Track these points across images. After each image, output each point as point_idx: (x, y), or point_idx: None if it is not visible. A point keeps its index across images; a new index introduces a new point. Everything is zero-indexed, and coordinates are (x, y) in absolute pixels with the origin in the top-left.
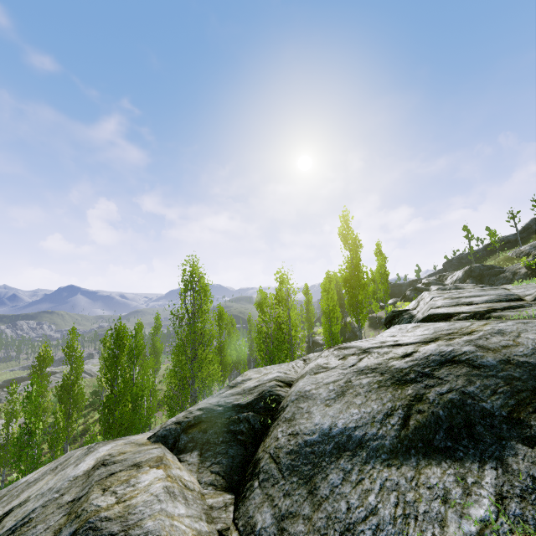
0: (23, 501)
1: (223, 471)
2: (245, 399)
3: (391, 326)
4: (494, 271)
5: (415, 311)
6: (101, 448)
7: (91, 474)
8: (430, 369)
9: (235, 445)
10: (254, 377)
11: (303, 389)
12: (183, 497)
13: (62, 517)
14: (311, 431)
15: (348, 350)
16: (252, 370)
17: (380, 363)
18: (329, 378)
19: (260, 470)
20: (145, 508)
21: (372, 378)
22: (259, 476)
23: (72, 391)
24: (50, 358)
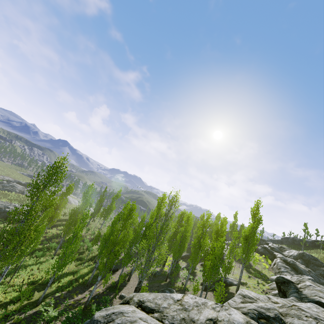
0: (215, 318)
1: None
2: (270, 314)
3: (281, 285)
4: (317, 263)
5: (298, 286)
6: (235, 312)
7: None
8: None
9: None
10: (250, 296)
11: None
12: None
13: None
14: None
15: (306, 313)
16: (245, 290)
17: None
18: None
19: None
20: None
21: None
22: None
23: (77, 215)
24: (71, 191)
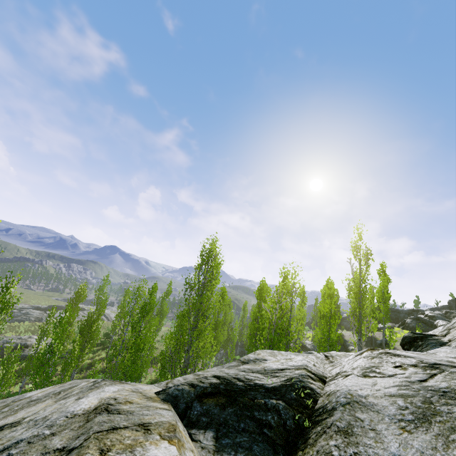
0: (17, 421)
1: None
2: (269, 382)
3: (411, 348)
4: None
5: (445, 339)
6: (108, 387)
7: (91, 418)
8: None
9: (261, 441)
10: (268, 358)
11: (355, 391)
12: None
13: None
14: None
15: (403, 358)
16: (265, 351)
17: None
18: (391, 387)
19: None
20: None
21: None
22: None
23: (91, 327)
24: (85, 295)
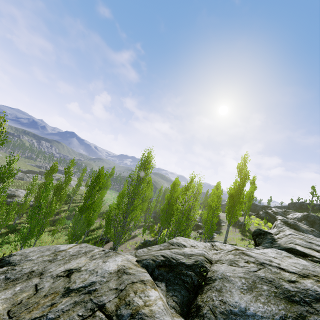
0: (77, 268)
1: (179, 302)
2: (187, 261)
3: (257, 238)
4: None
5: (276, 237)
6: (117, 258)
7: (120, 276)
8: (309, 300)
9: (184, 289)
10: (183, 243)
11: (225, 273)
12: (169, 314)
13: (115, 297)
14: (233, 305)
15: (250, 257)
16: (181, 237)
17: (274, 279)
18: (241, 273)
19: (204, 315)
20: (160, 316)
21: (270, 287)
22: (204, 319)
23: (61, 191)
24: (56, 169)
